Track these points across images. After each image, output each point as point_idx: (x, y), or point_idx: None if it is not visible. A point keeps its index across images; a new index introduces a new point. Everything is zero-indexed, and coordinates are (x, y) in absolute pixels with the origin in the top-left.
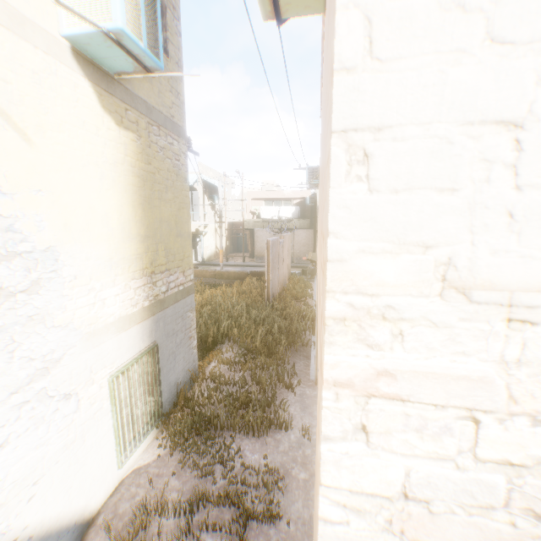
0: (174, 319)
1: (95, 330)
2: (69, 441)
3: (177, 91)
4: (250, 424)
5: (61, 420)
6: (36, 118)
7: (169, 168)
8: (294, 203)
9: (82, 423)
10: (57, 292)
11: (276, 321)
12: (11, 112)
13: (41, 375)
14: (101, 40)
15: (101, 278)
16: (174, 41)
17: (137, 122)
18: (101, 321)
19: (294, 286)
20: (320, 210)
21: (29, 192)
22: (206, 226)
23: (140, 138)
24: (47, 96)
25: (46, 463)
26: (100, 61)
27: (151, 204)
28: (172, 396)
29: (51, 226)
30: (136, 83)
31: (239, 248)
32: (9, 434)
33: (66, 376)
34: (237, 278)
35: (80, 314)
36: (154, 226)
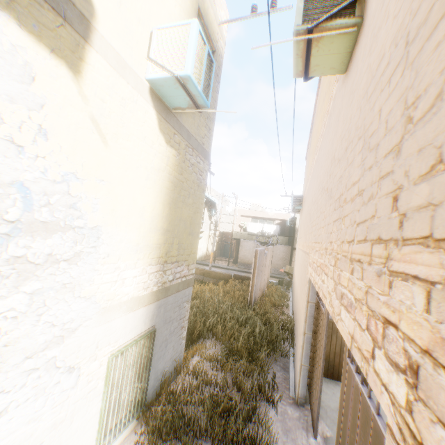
0: (173, 307)
1: (110, 305)
2: (59, 419)
3: (210, 127)
4: (229, 437)
5: (58, 394)
6: (115, 128)
7: (194, 180)
8: (276, 223)
9: (75, 400)
10: (91, 265)
11: (257, 325)
12: (100, 121)
13: (56, 343)
14: (171, 83)
15: (126, 259)
16: (214, 95)
17: (179, 143)
18: (116, 298)
19: (272, 293)
20: (344, 223)
21: (94, 180)
22: (202, 232)
23: (179, 154)
24: (126, 115)
25: (32, 442)
26: (166, 98)
27: (176, 205)
28: (157, 385)
29: (102, 209)
30: (184, 117)
31: (225, 253)
32: (10, 402)
33: (75, 347)
34: (222, 279)
35: (103, 288)
36: (174, 223)
